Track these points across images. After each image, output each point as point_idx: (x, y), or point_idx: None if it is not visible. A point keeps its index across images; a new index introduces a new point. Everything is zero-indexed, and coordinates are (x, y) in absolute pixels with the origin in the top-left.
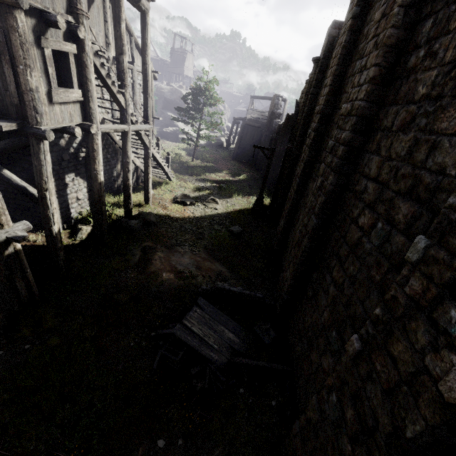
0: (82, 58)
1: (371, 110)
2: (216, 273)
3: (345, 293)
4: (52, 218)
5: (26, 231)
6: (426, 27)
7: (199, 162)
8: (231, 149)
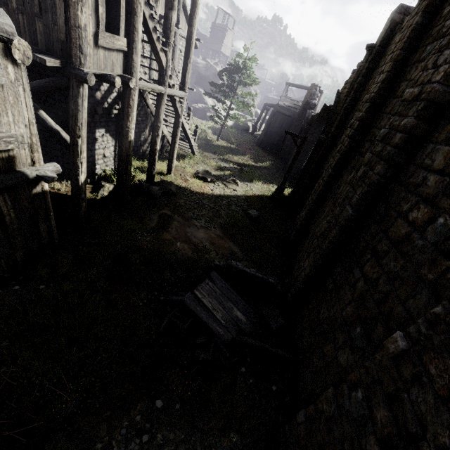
0: (133, 3)
1: (445, 96)
2: (229, 252)
3: (380, 290)
4: (80, 167)
5: (55, 173)
6: None
7: (224, 143)
8: (257, 135)
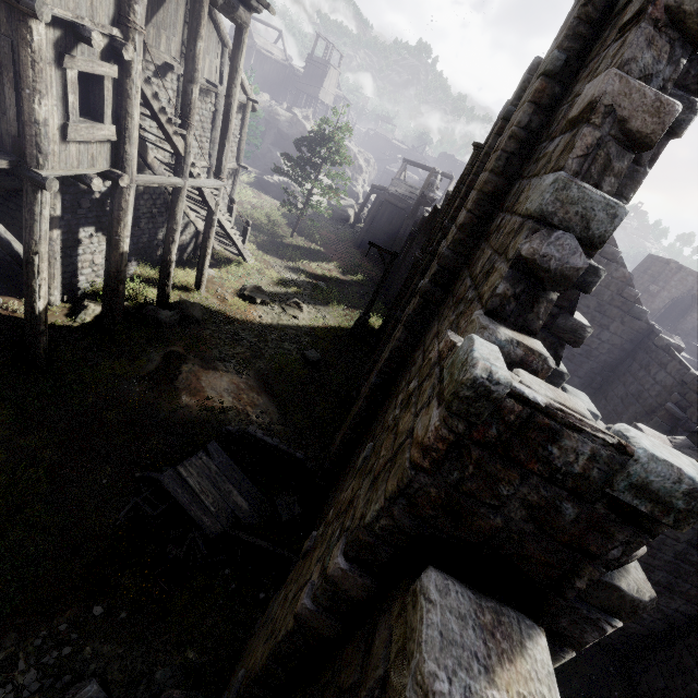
0: (125, 84)
1: (456, 263)
2: (260, 411)
3: None
4: (37, 291)
5: None
6: (514, 190)
7: (302, 240)
8: (360, 229)
